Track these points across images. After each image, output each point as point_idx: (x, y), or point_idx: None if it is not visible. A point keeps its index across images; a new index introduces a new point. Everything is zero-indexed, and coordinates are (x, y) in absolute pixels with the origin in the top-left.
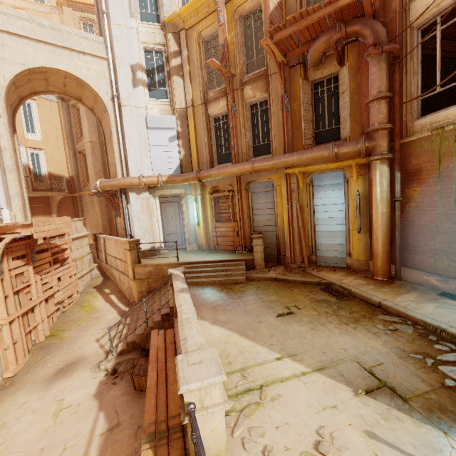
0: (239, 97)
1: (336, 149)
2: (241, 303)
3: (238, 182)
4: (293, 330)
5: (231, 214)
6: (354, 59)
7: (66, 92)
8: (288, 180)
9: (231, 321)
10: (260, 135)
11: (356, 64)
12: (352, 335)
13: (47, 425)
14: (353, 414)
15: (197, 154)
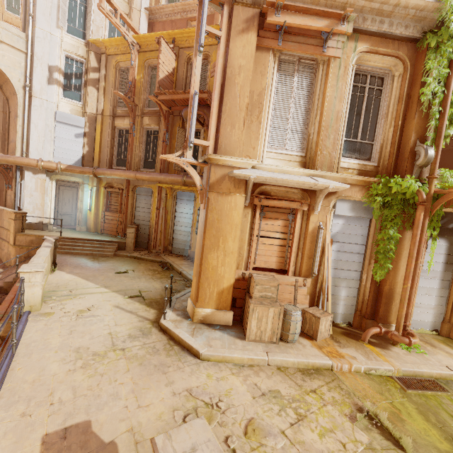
0: (139, 122)
1: (185, 179)
2: (98, 266)
3: (127, 184)
4: (119, 279)
5: (118, 207)
6: None
7: None
8: (159, 191)
9: (82, 273)
10: (150, 153)
11: None
12: (150, 283)
13: None
14: (116, 302)
15: (100, 153)
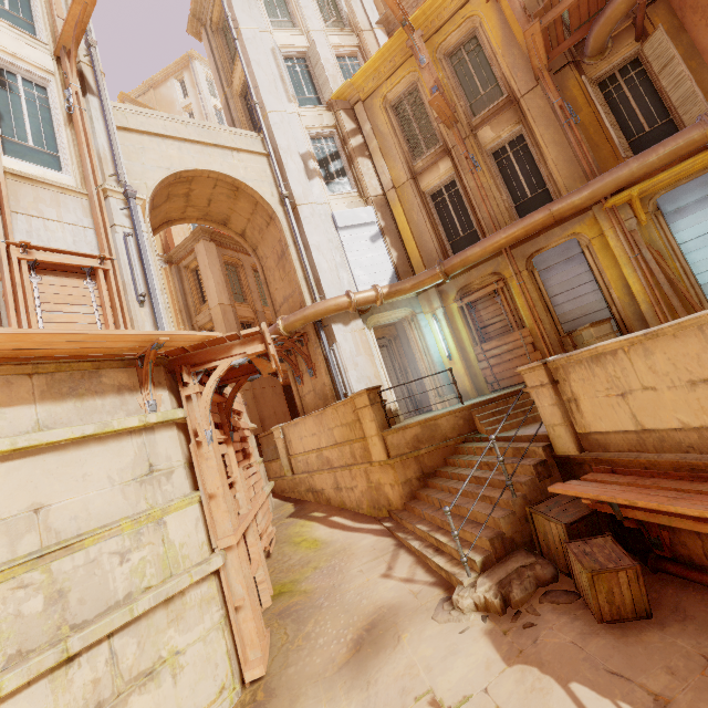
0: (474, 145)
1: None
2: None
3: (512, 260)
4: None
5: (510, 319)
6: (665, 21)
7: (208, 215)
8: (618, 216)
9: None
10: (523, 185)
11: (672, 25)
12: None
13: None
14: None
15: (418, 250)
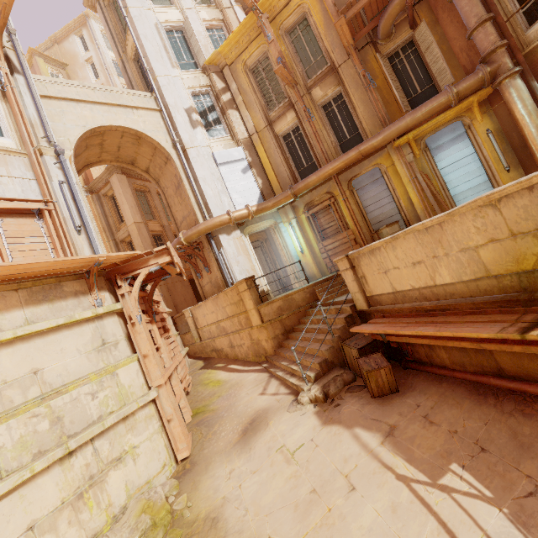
0: (309, 101)
1: (454, 89)
2: None
3: (338, 183)
4: None
5: (339, 224)
6: (427, 16)
7: (118, 158)
8: (401, 152)
9: None
10: (344, 129)
11: (431, 19)
12: None
13: (290, 473)
14: None
15: (276, 177)
